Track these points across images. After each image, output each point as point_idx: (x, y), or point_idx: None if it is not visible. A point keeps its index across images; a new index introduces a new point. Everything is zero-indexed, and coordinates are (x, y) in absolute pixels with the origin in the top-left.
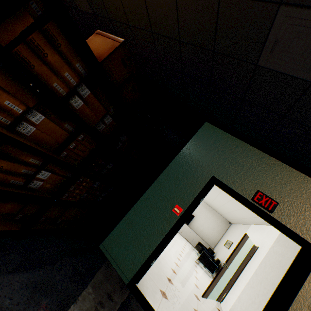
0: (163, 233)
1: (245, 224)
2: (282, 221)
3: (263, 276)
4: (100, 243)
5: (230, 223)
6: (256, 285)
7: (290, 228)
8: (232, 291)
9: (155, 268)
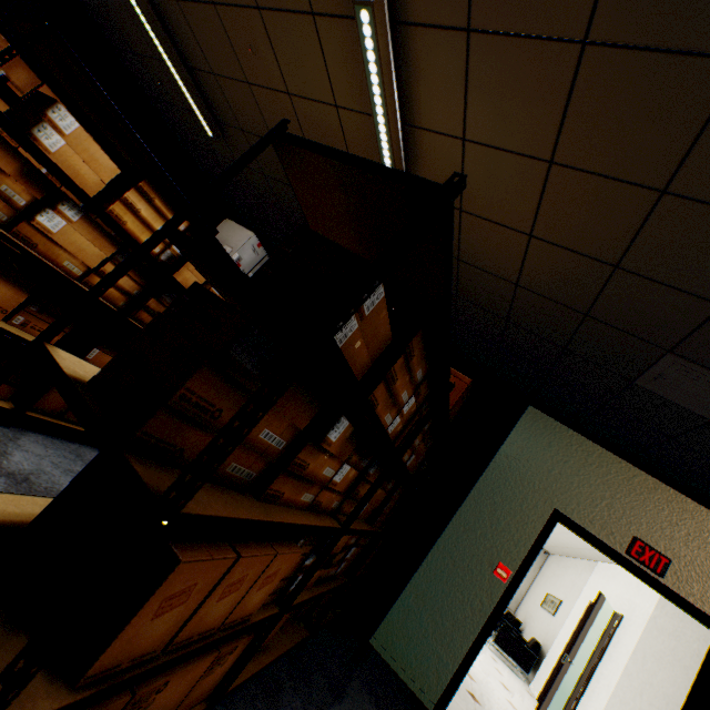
0: (481, 614)
1: (583, 560)
2: (680, 591)
3: (643, 679)
4: (370, 636)
5: (546, 553)
6: (632, 698)
7: (694, 604)
8: None
9: None
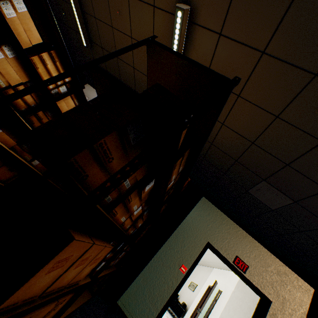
0: (172, 288)
1: (208, 267)
2: (250, 279)
3: None
4: (118, 299)
5: None
6: None
7: (255, 285)
8: None
9: None
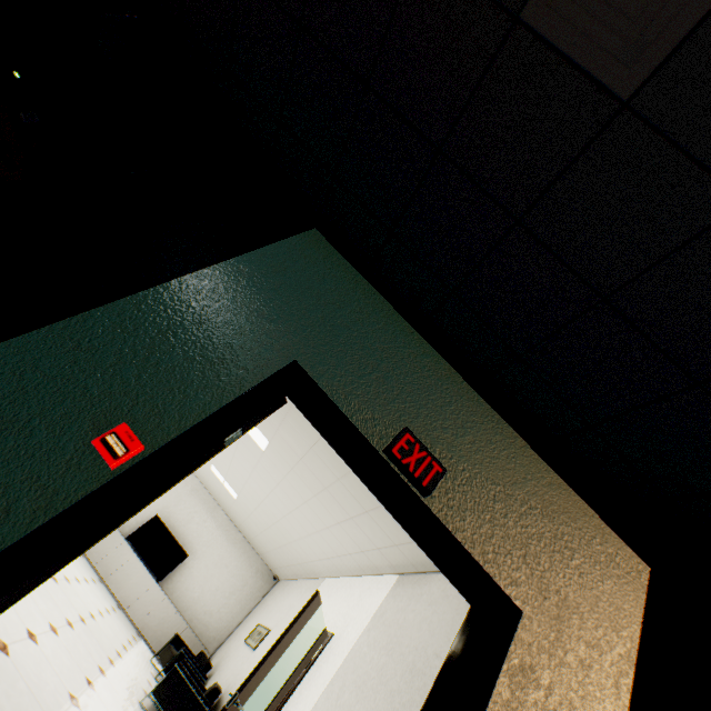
0: None
1: (311, 579)
2: (448, 523)
3: None
4: None
5: (275, 579)
6: None
7: (462, 545)
8: None
9: None
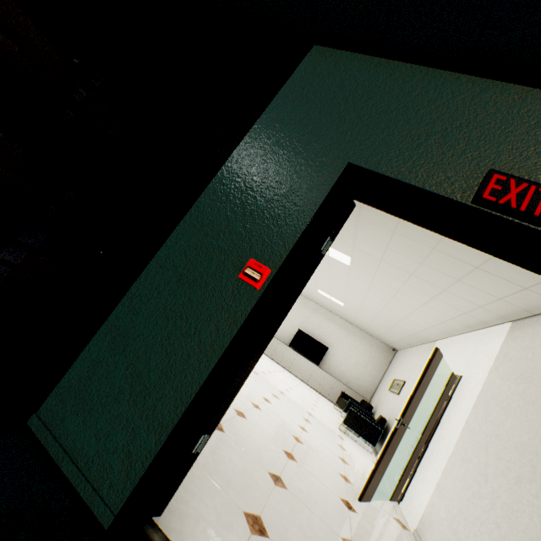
0: (216, 348)
1: (423, 344)
2: None
3: (488, 432)
4: (30, 414)
5: (394, 351)
6: (476, 454)
7: None
8: (420, 475)
9: (237, 457)
